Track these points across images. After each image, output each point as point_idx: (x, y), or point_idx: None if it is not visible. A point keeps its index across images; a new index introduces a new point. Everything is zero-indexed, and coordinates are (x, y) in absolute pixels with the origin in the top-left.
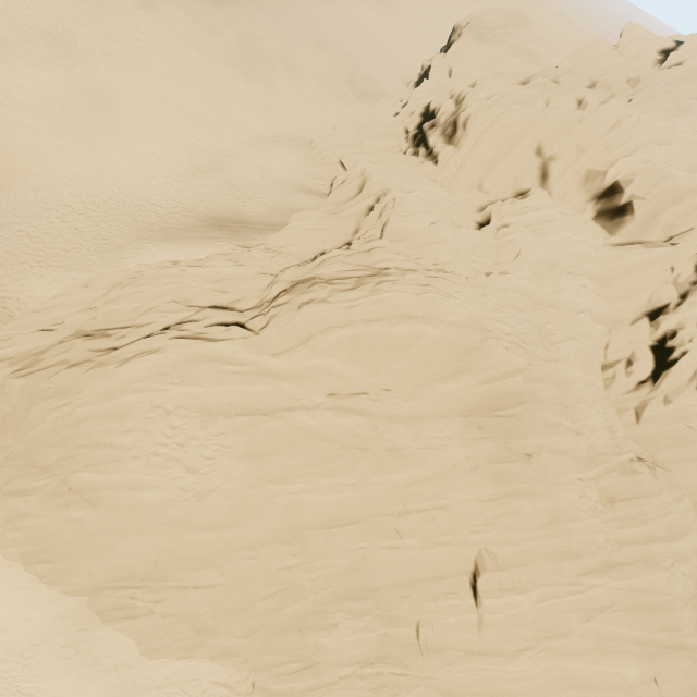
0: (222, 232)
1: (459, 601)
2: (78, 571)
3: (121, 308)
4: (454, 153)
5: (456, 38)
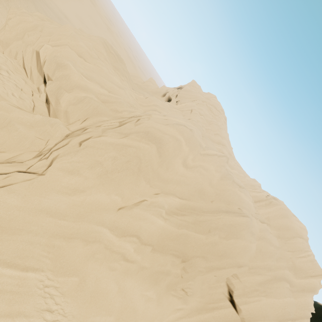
0: None
1: None
2: None
3: None
4: None
5: None
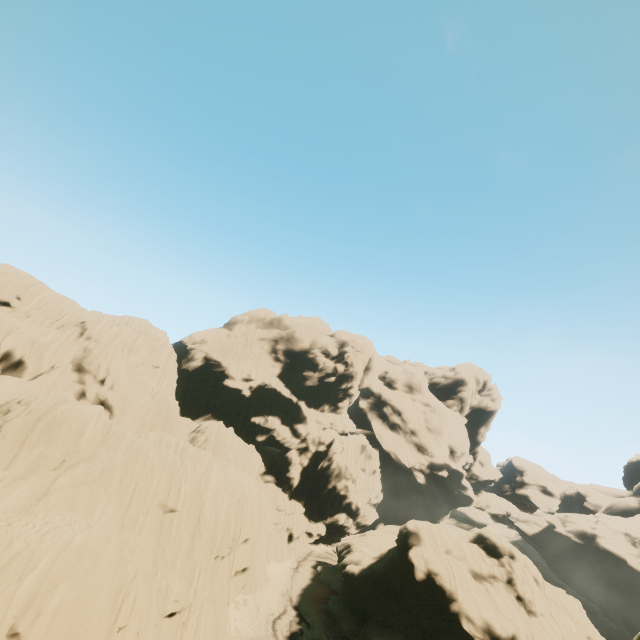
0: None
1: (176, 519)
2: (94, 632)
3: None
4: None
5: None
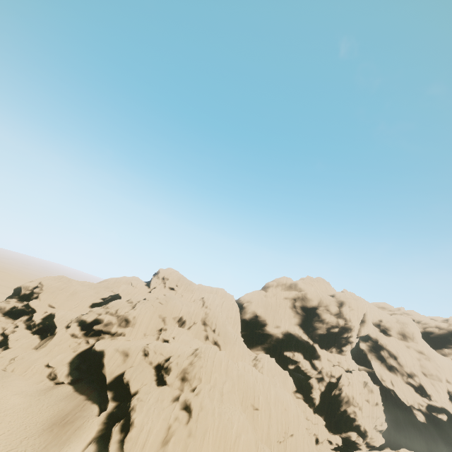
0: (79, 419)
1: (259, 414)
2: None
3: (156, 431)
4: (133, 328)
5: (39, 292)
